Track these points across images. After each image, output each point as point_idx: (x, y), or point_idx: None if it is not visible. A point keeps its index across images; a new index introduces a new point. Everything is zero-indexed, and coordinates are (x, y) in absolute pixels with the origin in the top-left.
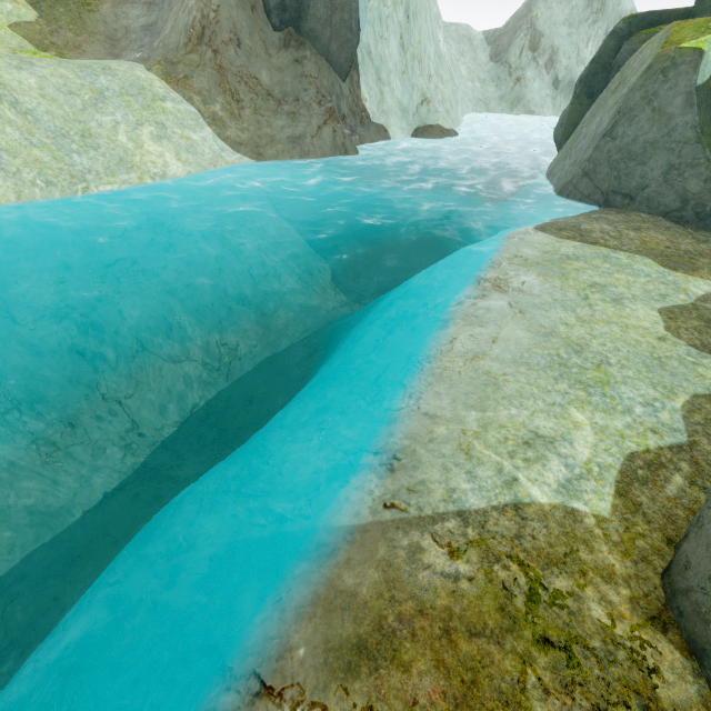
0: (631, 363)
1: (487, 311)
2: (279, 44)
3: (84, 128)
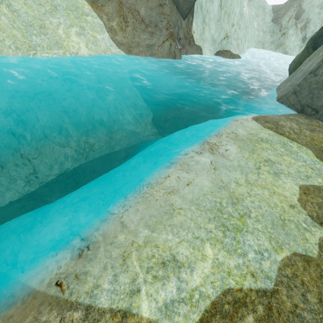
0: (264, 219)
1: (196, 163)
2: None
3: (42, 23)
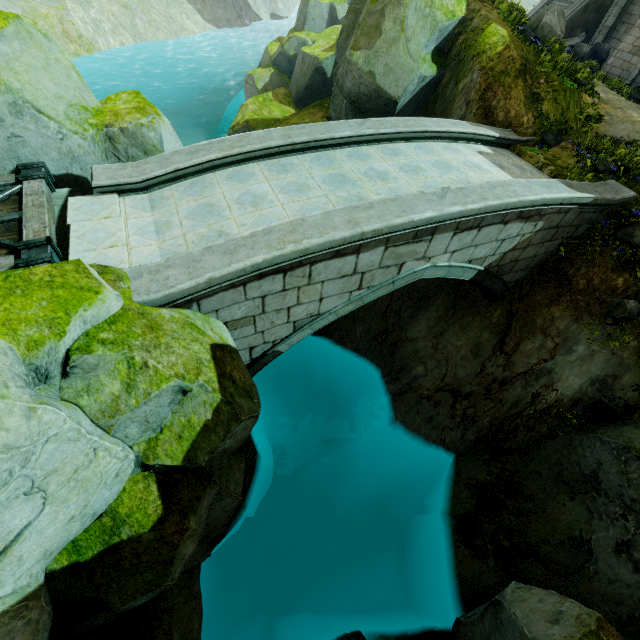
0: None
1: None
2: None
3: (170, 15)
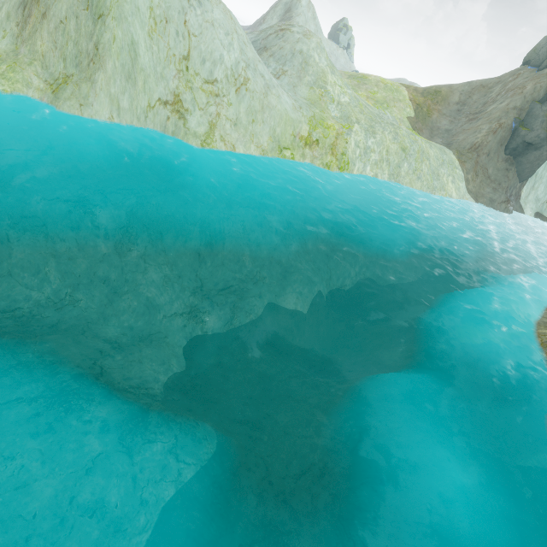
0: None
1: None
2: (502, 160)
3: (438, 172)
